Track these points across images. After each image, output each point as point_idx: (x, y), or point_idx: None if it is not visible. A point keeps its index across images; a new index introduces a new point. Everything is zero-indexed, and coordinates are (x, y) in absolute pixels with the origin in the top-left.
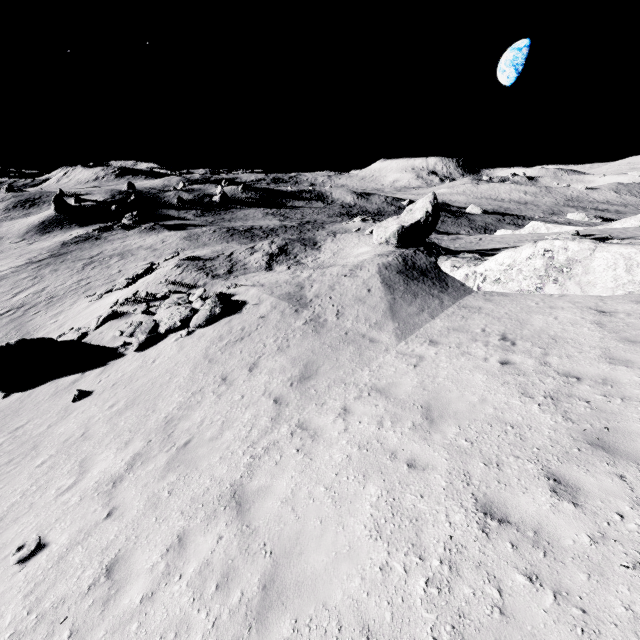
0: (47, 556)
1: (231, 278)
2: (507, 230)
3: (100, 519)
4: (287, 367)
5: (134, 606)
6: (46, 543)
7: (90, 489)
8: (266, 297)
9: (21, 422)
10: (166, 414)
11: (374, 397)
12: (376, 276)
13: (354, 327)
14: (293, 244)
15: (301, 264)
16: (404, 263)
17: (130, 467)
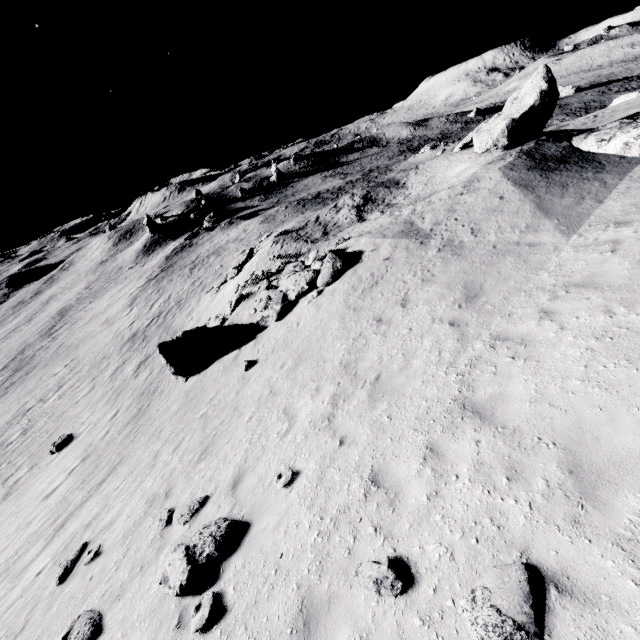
0: (306, 479)
1: (331, 238)
2: (629, 94)
3: (335, 447)
4: (444, 293)
5: (424, 503)
6: (298, 471)
7: (308, 428)
8: (381, 241)
9: (211, 395)
10: (339, 361)
11: (577, 292)
12: (503, 181)
13: (500, 239)
14: (375, 190)
15: (394, 205)
16: (530, 158)
17: (334, 406)
